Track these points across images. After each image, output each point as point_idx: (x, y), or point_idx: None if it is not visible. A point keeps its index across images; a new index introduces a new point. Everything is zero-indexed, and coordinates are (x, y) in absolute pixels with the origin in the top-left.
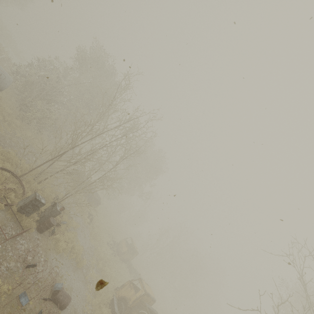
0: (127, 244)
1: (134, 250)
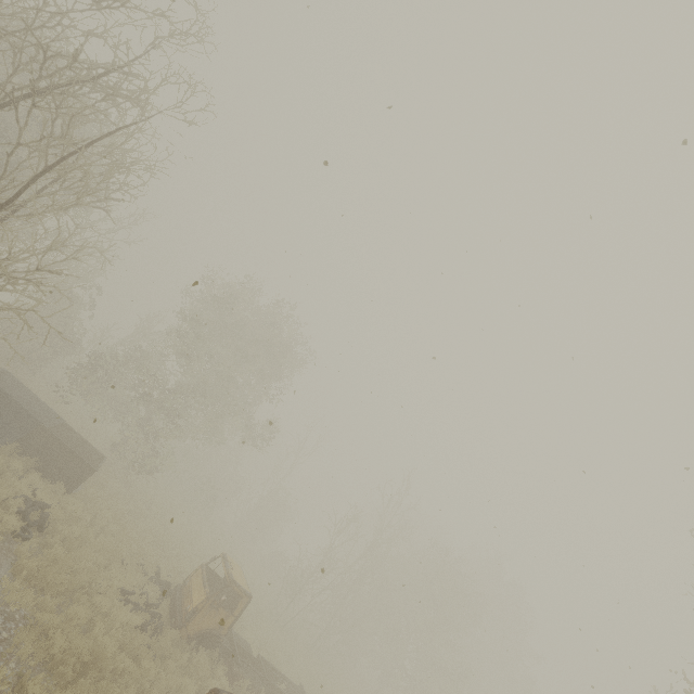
0: (214, 580)
1: (238, 594)
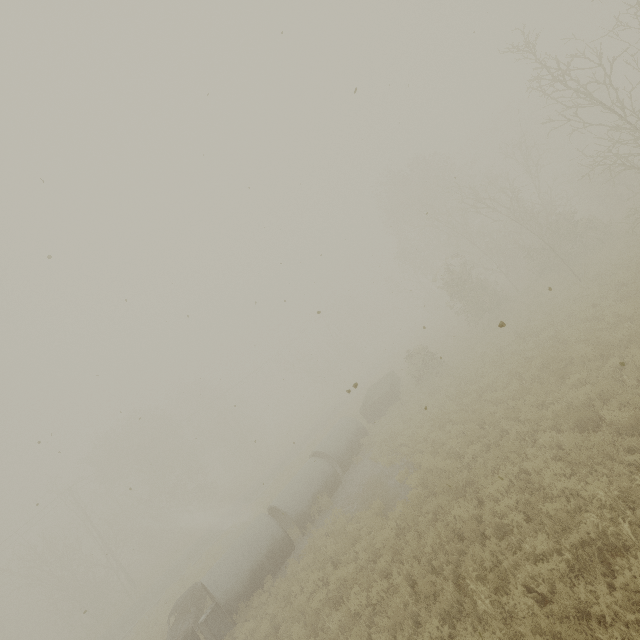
0: None
1: None
